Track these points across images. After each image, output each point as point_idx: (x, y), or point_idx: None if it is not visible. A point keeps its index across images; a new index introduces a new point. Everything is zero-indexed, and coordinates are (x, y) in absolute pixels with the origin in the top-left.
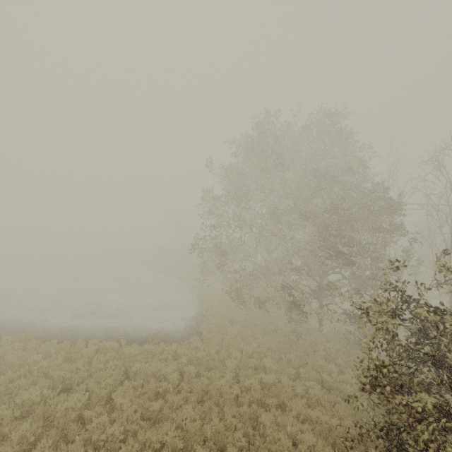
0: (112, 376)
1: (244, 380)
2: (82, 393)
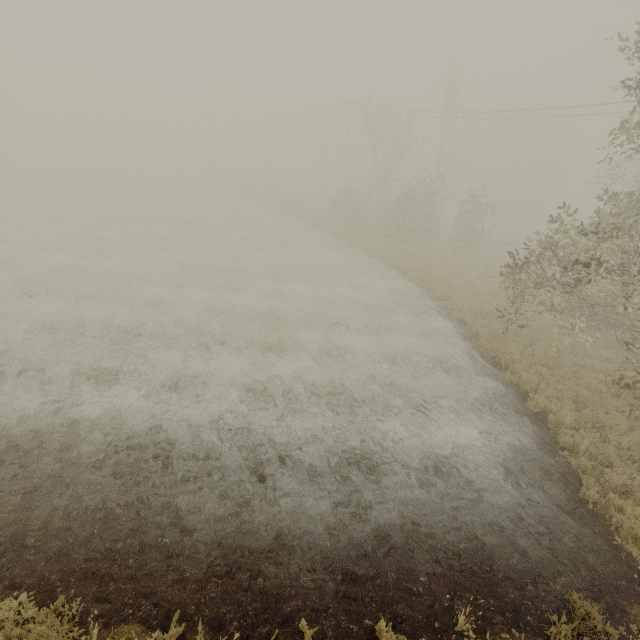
0: None
1: None
2: None
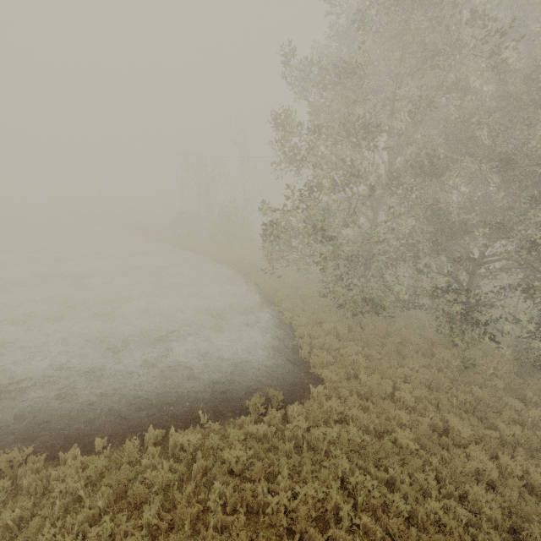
0: (223, 522)
1: (445, 475)
2: None
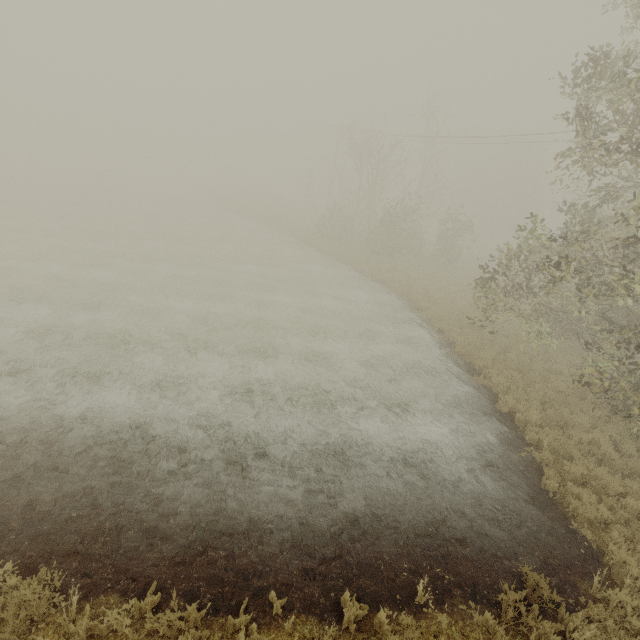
0: None
1: None
2: None
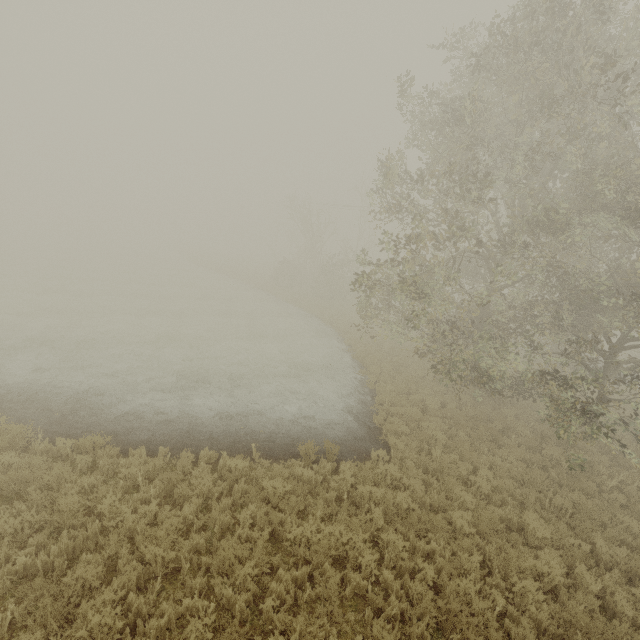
0: (249, 538)
1: (498, 566)
2: (203, 599)
